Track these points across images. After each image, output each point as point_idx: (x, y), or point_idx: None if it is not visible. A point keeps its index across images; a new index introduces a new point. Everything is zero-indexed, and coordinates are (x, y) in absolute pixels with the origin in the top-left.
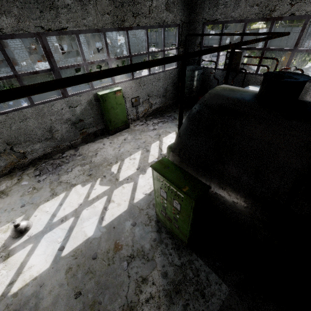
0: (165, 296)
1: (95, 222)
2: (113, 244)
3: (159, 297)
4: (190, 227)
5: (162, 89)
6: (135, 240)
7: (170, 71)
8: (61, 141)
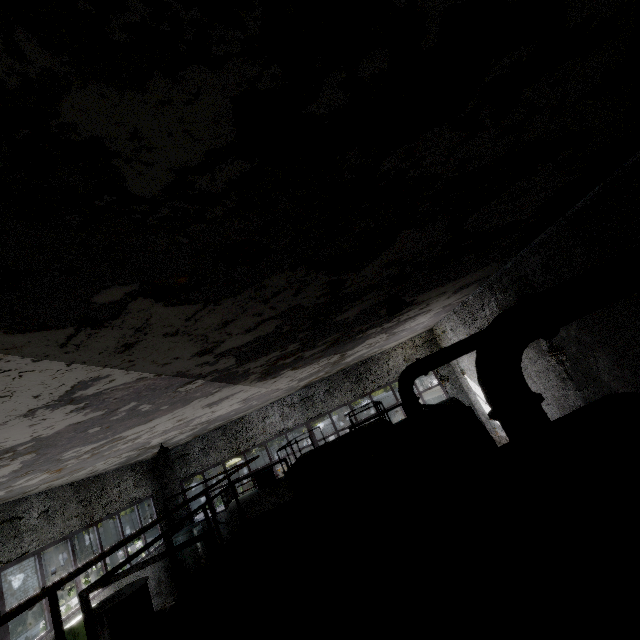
0: None
1: None
2: None
3: None
4: None
5: (153, 583)
6: None
7: (157, 550)
8: None
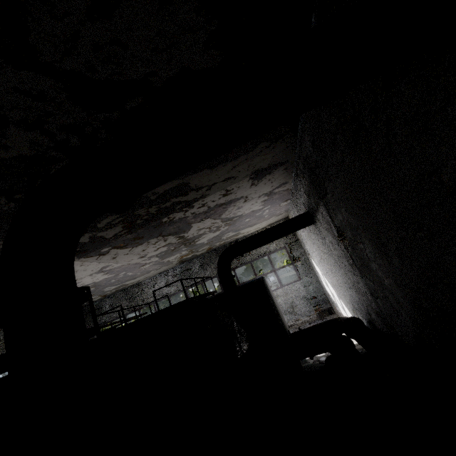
0: None
1: None
2: None
3: None
4: None
5: None
6: None
7: None
8: None
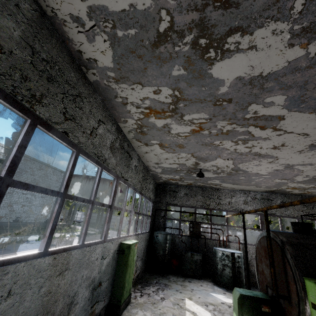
0: None
1: None
2: None
3: None
4: None
5: (142, 250)
6: None
7: (147, 233)
8: None
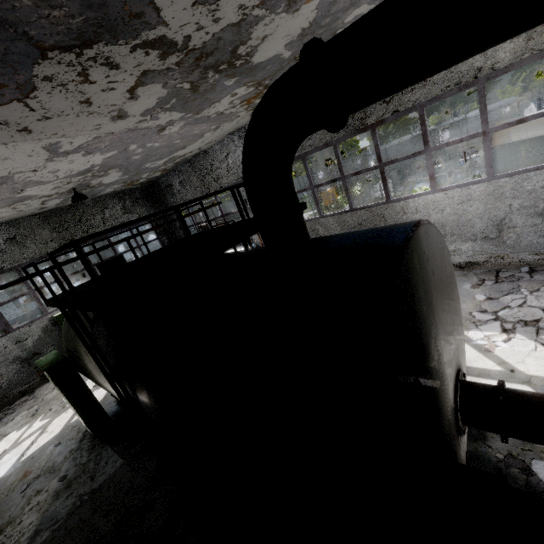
0: (53, 496)
1: (14, 461)
2: (22, 474)
3: (46, 500)
4: (72, 406)
5: None
6: (50, 460)
7: None
8: (9, 388)
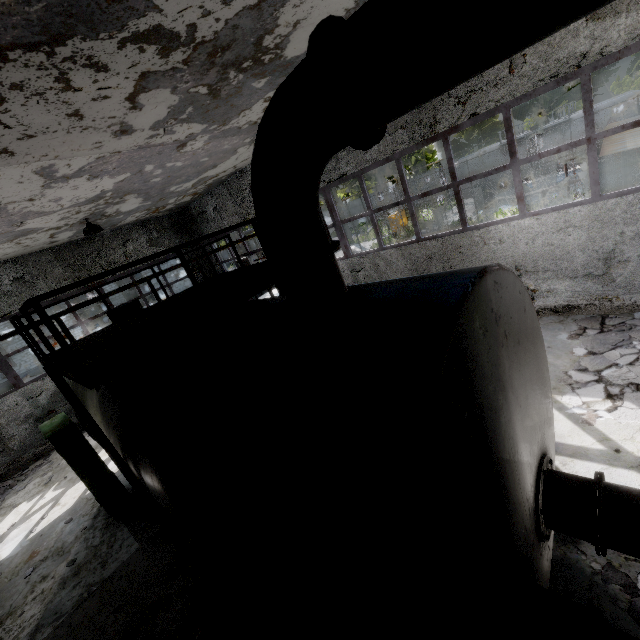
0: (59, 584)
1: (21, 538)
2: (29, 555)
3: (51, 589)
4: (81, 479)
5: None
6: (59, 539)
7: None
8: (22, 451)
